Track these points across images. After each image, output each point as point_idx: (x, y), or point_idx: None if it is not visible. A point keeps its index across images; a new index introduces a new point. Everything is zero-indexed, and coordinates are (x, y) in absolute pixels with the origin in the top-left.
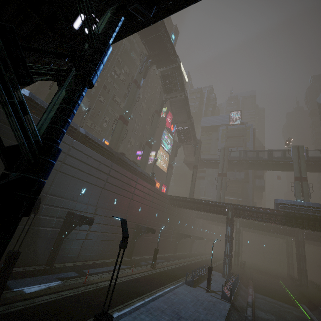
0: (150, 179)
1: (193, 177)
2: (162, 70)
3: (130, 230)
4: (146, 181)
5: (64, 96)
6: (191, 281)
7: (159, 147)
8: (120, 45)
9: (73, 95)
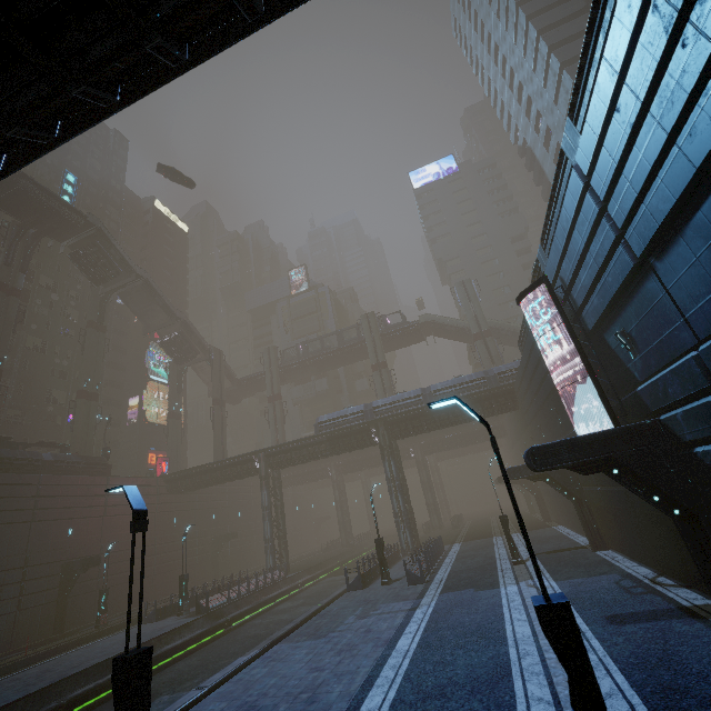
0: (89, 466)
1: (215, 423)
2: (72, 243)
3: (49, 581)
4: (78, 473)
5: None
6: (153, 613)
7: (146, 383)
8: None
9: None
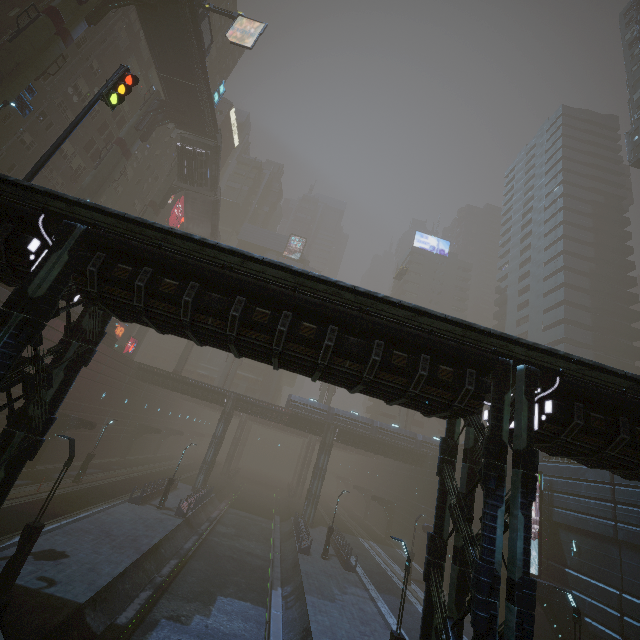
0: (106, 335)
1: None
2: (186, 136)
3: None
4: None
5: (63, 378)
6: (139, 497)
7: None
8: (105, 35)
9: (72, 379)
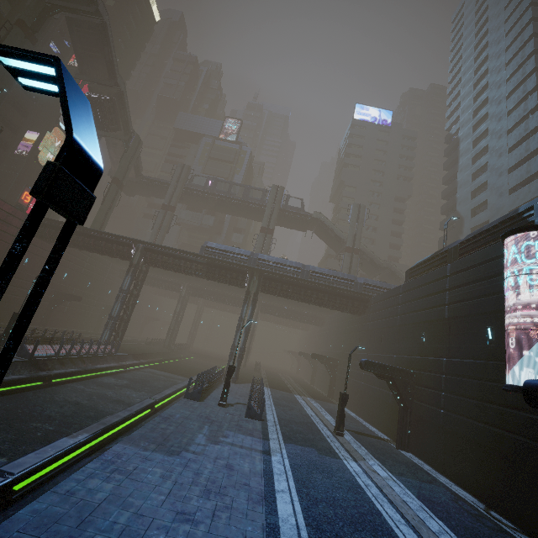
0: None
1: (106, 198)
2: None
3: None
4: None
5: None
6: None
7: (53, 127)
8: None
9: None
